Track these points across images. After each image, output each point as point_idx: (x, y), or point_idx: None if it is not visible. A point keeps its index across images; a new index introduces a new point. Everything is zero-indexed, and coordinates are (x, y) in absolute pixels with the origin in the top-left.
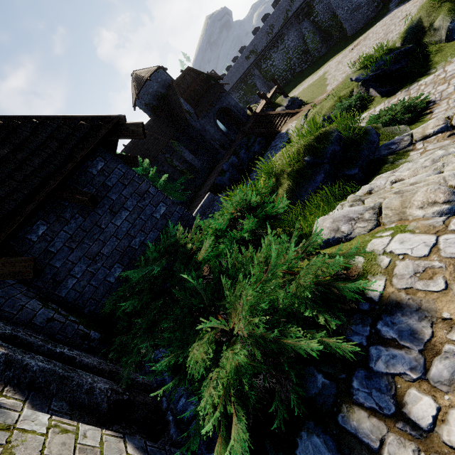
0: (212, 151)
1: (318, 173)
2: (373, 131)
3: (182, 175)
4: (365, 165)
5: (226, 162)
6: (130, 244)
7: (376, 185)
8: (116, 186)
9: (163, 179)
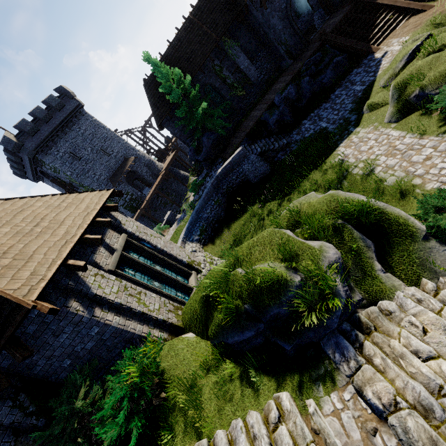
0: (276, 54)
1: (250, 329)
2: (338, 312)
3: (231, 90)
4: (304, 343)
5: (279, 94)
6: (74, 349)
7: (239, 438)
8: (53, 321)
9: (201, 109)
